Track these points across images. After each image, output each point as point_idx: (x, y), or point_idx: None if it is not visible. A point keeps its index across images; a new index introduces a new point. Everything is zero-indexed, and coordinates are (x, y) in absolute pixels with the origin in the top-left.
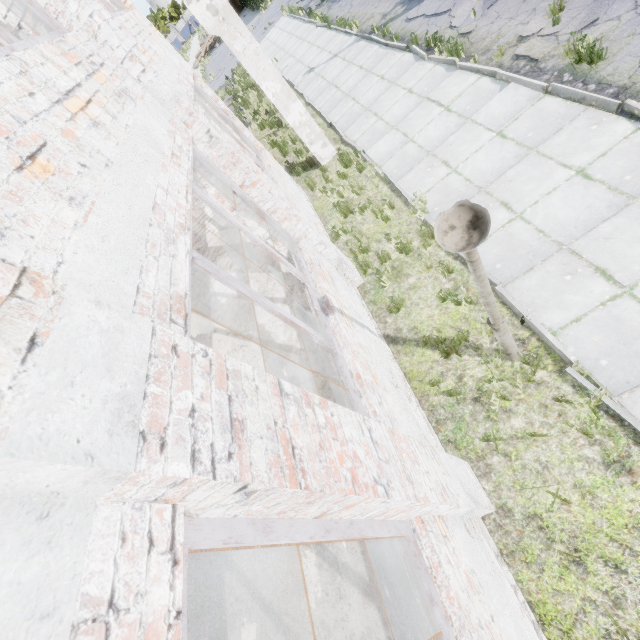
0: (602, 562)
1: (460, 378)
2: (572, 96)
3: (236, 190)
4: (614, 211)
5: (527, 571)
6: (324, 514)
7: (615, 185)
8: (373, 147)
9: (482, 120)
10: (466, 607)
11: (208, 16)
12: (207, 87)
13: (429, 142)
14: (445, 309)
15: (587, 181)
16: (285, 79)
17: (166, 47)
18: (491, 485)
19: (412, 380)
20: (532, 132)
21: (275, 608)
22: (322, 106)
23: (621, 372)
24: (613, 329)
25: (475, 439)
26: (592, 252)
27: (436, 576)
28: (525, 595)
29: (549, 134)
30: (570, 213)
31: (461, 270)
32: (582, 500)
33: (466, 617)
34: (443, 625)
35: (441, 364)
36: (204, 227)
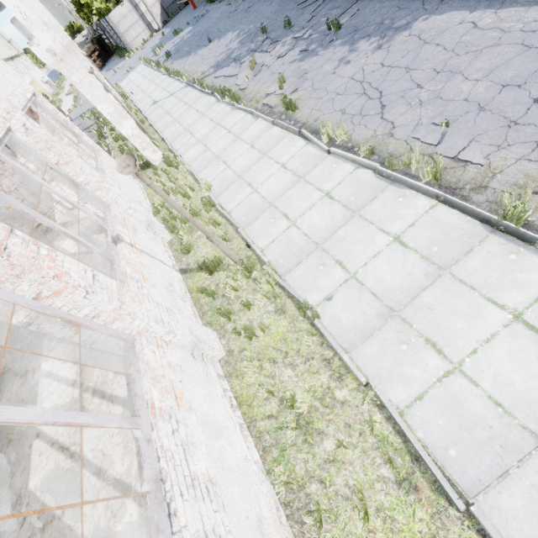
0: (269, 361)
1: (217, 285)
2: (283, 127)
3: (52, 166)
4: (293, 184)
5: (237, 381)
6: (40, 297)
7: (295, 172)
8: (187, 153)
9: (245, 138)
10: (154, 367)
11: (48, 56)
12: (48, 103)
13: (218, 150)
14: (215, 247)
15: (285, 170)
16: (137, 107)
17: (7, 72)
18: (225, 341)
19: (192, 293)
20: (266, 145)
21: (67, 445)
22: (160, 127)
23: (287, 264)
24: (286, 243)
25: (221, 317)
26: (282, 206)
27: (140, 355)
28: (234, 394)
29: (273, 146)
30: (276, 187)
31: (225, 223)
32: (264, 333)
33: (150, 368)
34: (133, 372)
35: (209, 279)
36: (52, 208)
